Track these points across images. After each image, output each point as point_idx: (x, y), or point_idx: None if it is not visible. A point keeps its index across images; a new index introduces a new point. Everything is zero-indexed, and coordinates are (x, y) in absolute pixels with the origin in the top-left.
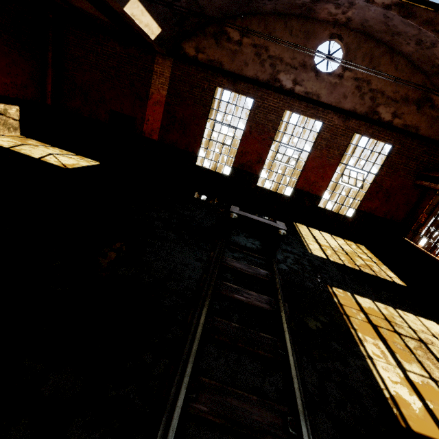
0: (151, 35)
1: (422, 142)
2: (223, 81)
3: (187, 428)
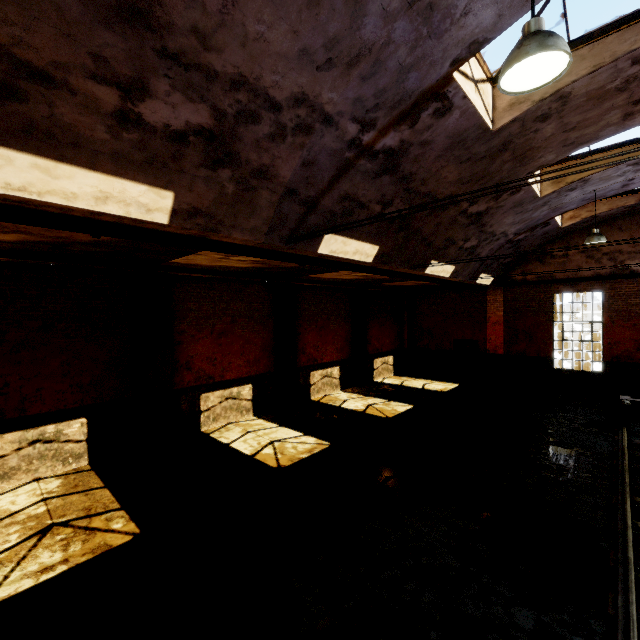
0: (488, 283)
1: None
2: (559, 288)
3: (637, 493)
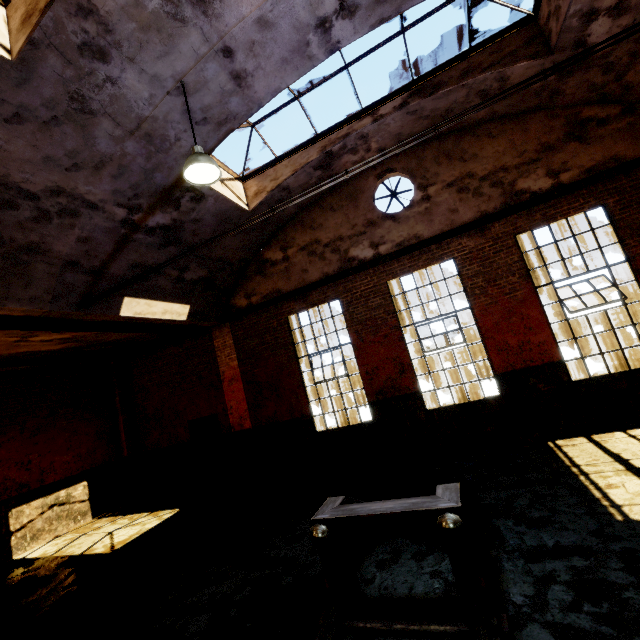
0: (180, 317)
1: None
2: (291, 306)
3: None
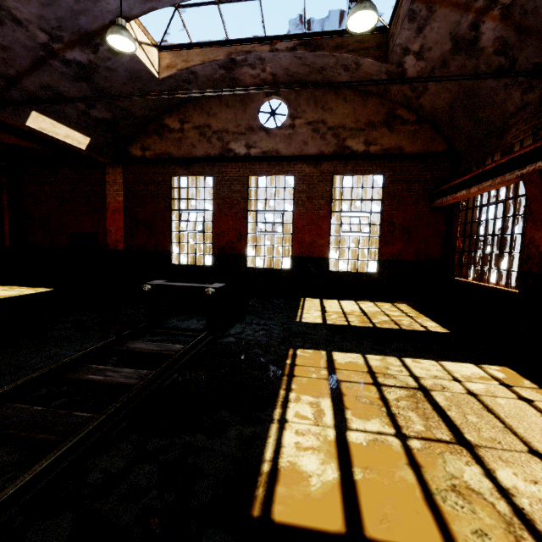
0: (80, 145)
1: (413, 160)
2: (176, 169)
3: None
